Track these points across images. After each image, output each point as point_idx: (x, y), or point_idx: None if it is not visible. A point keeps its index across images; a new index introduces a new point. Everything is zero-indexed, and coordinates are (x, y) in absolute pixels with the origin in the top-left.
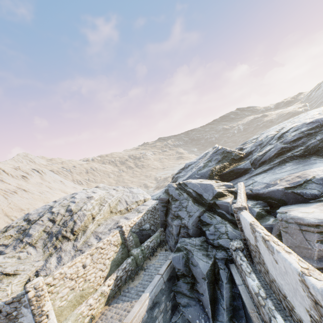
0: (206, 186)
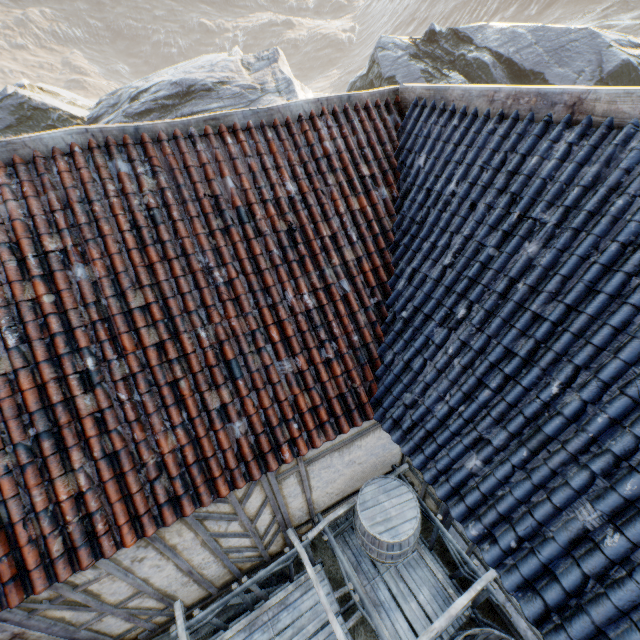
0: None
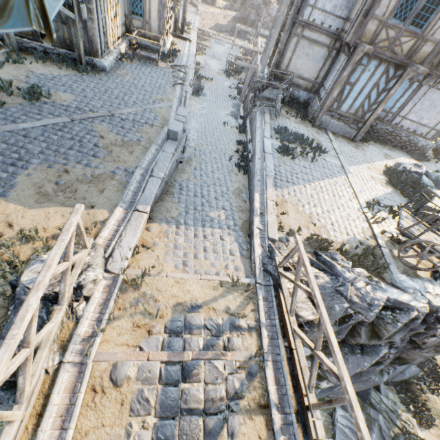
0: None
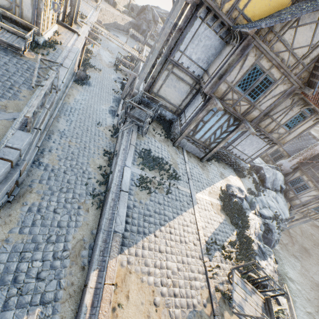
0: (157, 17)
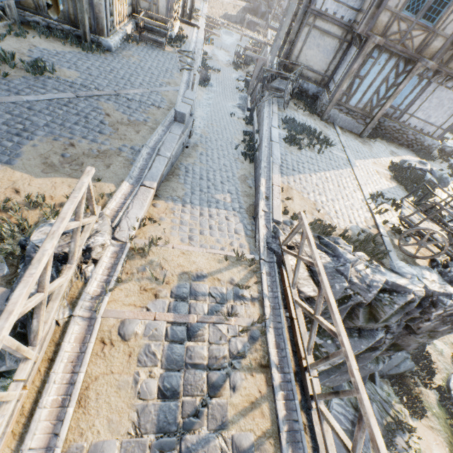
0: None
